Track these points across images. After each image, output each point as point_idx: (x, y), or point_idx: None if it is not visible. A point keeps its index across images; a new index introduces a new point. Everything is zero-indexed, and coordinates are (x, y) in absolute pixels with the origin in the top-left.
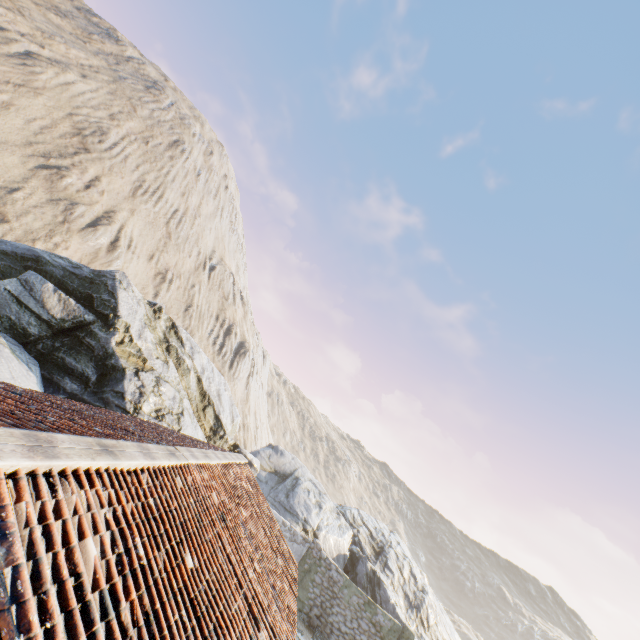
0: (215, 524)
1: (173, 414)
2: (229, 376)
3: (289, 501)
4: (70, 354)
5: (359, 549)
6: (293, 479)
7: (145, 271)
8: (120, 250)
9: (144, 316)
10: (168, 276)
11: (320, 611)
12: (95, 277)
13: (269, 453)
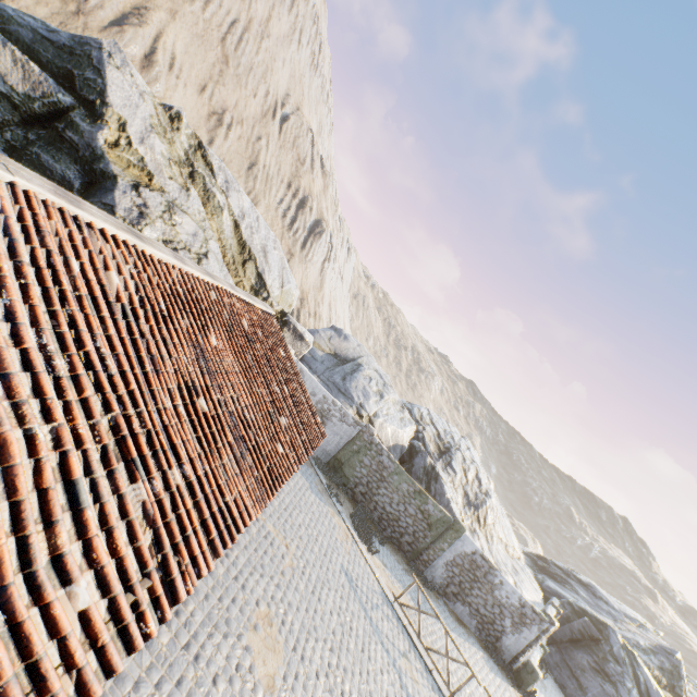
0: (67, 300)
1: (191, 252)
2: (300, 257)
3: (345, 384)
4: (47, 151)
5: (421, 445)
6: (355, 365)
7: (195, 107)
8: (158, 68)
9: (152, 118)
10: (225, 119)
11: (365, 490)
12: (75, 46)
13: (330, 335)
